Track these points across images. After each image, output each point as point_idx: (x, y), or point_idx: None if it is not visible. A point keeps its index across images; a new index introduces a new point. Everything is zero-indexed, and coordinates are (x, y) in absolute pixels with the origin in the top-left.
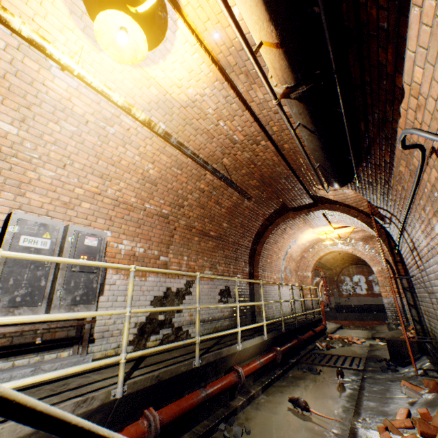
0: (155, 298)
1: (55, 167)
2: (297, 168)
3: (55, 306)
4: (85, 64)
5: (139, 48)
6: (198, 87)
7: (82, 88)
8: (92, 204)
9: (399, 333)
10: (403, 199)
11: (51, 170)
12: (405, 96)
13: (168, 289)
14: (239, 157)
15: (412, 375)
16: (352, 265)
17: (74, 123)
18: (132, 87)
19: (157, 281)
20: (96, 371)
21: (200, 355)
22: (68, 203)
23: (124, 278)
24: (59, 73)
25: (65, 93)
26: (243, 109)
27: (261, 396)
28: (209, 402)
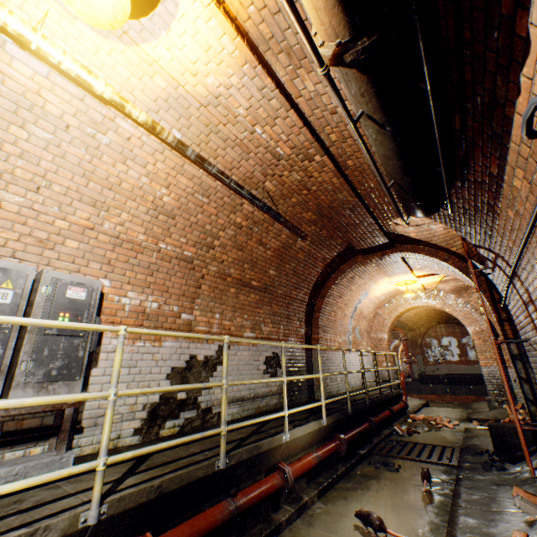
0: (174, 370)
1: (23, 190)
2: (366, 195)
3: (17, 384)
4: (56, 40)
5: (120, 2)
6: (220, 75)
7: (55, 76)
8: (82, 242)
9: (503, 413)
10: (516, 230)
11: (18, 193)
12: (531, 50)
13: (192, 358)
14: (287, 180)
15: (527, 477)
16: (440, 324)
17: (49, 128)
18: (128, 77)
19: (176, 347)
20: (73, 477)
21: (228, 451)
22: (45, 241)
23: (128, 343)
24: (18, 53)
25: (30, 83)
26: (287, 107)
27: (317, 504)
28: (240, 517)
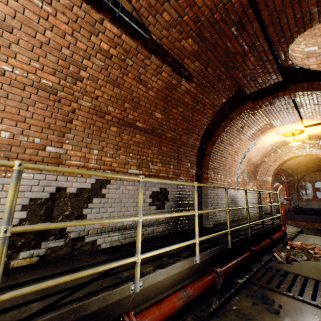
0: (33, 201)
1: None
2: None
3: None
4: None
5: None
6: None
7: None
8: None
9: None
10: None
11: None
12: None
13: (59, 190)
14: None
15: None
16: (315, 172)
17: None
18: None
19: (39, 179)
20: None
21: None
22: None
23: None
24: None
25: None
26: None
27: None
28: None
